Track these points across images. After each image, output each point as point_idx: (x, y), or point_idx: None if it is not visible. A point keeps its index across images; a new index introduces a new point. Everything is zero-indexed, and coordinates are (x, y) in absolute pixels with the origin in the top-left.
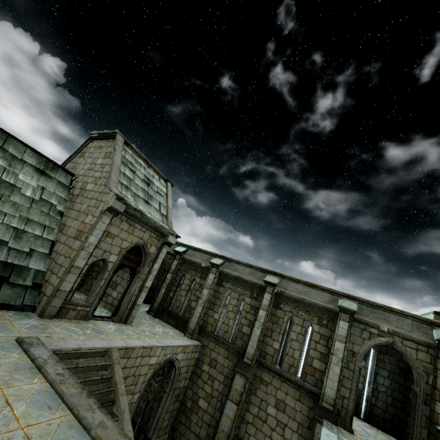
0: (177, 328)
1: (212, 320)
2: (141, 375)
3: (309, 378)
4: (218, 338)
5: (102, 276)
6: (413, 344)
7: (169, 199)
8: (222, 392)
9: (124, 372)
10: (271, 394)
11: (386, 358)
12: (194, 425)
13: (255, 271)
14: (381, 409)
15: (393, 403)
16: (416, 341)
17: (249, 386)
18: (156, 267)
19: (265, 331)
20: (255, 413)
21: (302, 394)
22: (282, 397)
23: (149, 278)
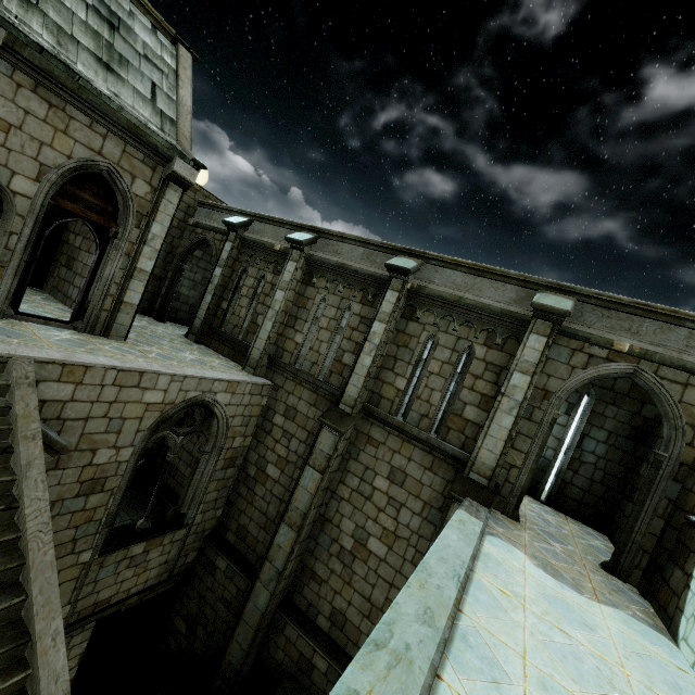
0: (234, 360)
1: (291, 346)
2: (127, 419)
3: (454, 436)
4: (299, 374)
5: (6, 224)
6: (680, 375)
7: (183, 85)
8: (303, 455)
9: (76, 408)
10: (383, 459)
11: (609, 411)
12: (259, 499)
13: (374, 253)
14: (579, 488)
15: (604, 481)
16: (689, 368)
17: (348, 447)
18: (158, 232)
19: (382, 361)
20: (354, 486)
21: (437, 460)
22: (402, 465)
23: (144, 252)
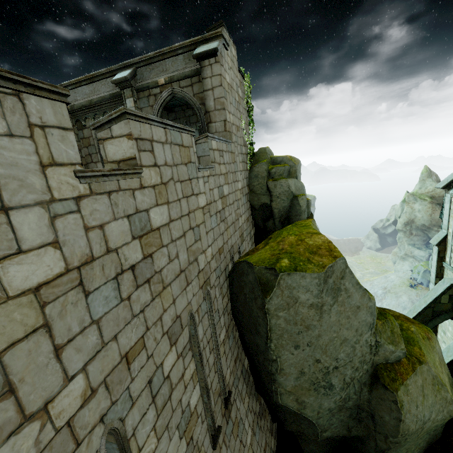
0: None
1: None
2: None
3: None
4: None
5: None
6: (188, 81)
7: None
8: None
9: None
10: None
11: None
12: None
13: None
14: None
15: None
16: (188, 75)
17: None
18: None
19: (86, 160)
20: None
21: None
22: None
23: None
